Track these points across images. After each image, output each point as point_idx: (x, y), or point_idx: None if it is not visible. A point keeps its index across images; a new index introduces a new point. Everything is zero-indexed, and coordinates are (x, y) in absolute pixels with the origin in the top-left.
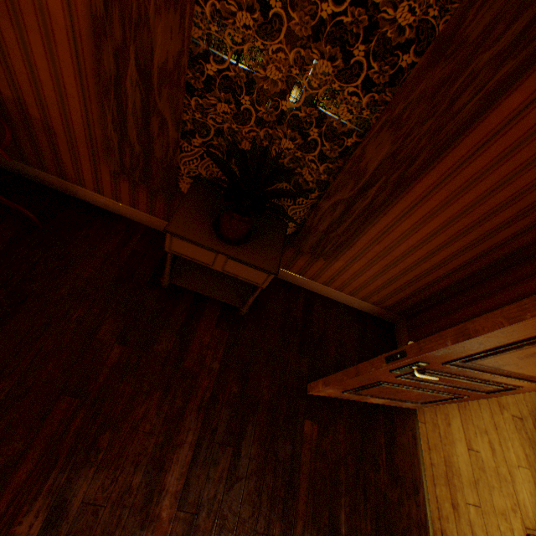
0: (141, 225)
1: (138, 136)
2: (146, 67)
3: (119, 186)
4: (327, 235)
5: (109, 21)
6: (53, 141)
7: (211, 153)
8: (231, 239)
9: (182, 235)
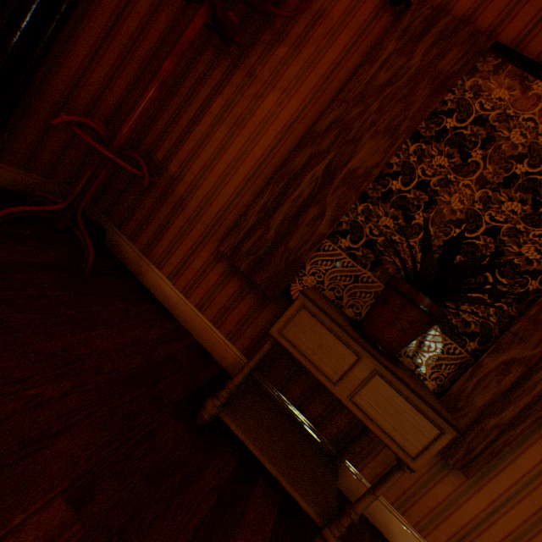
0: (190, 334)
1: (281, 222)
2: (333, 169)
3: (204, 277)
4: (481, 420)
5: (322, 136)
6: (174, 214)
7: (398, 225)
8: (380, 347)
9: (322, 306)
